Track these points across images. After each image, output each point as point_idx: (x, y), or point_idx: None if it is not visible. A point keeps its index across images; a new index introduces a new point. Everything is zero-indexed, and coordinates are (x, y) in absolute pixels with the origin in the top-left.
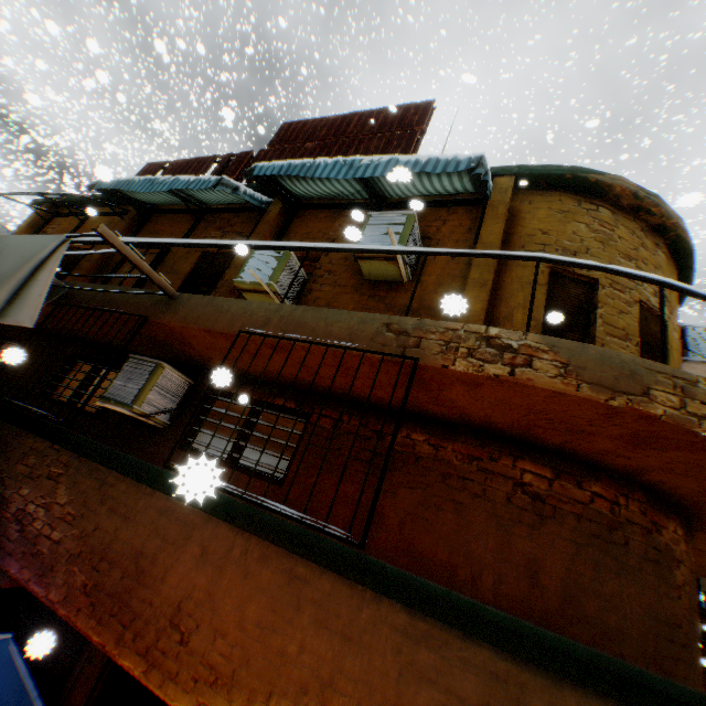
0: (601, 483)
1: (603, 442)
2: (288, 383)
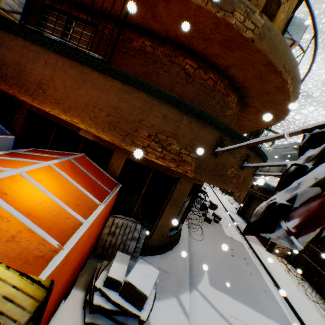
0: (214, 74)
1: (216, 48)
2: (85, 5)
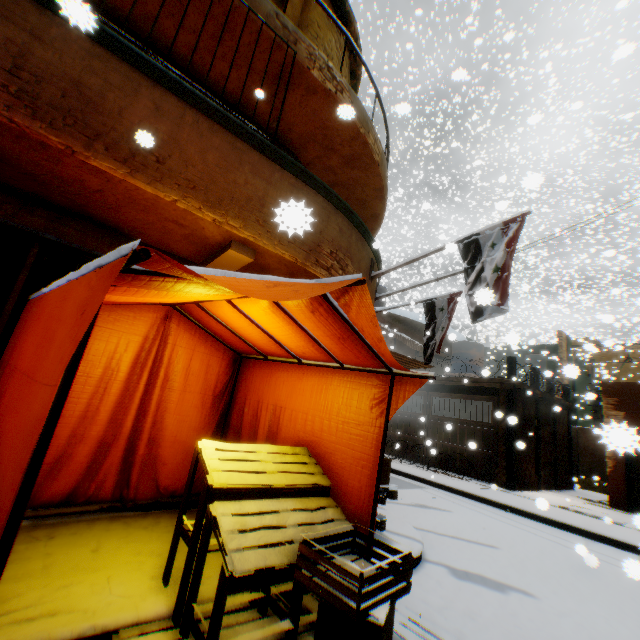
0: None
1: (335, 160)
2: (115, 10)
